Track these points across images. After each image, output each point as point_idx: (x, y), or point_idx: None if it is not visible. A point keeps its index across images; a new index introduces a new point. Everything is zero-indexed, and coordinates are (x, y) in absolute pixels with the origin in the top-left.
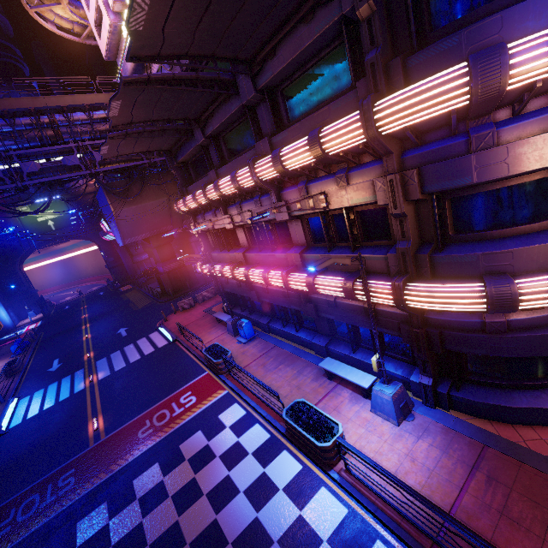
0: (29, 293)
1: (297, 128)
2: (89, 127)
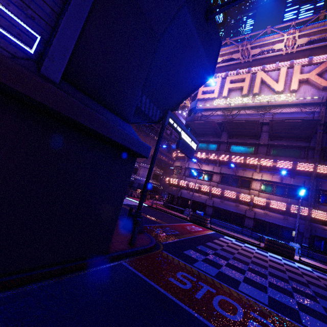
0: None
1: (280, 158)
2: None
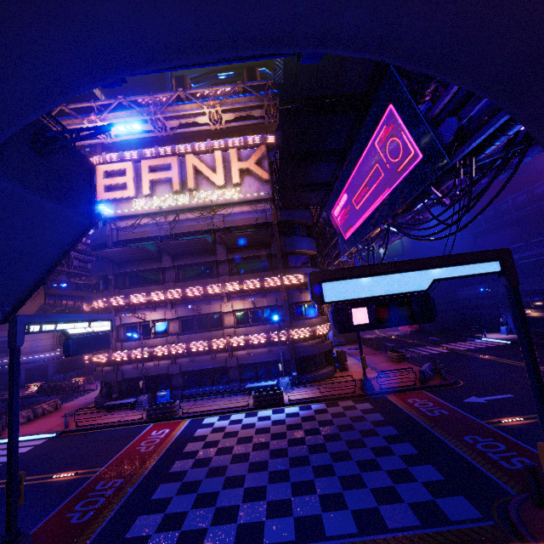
0: None
1: (246, 276)
2: None
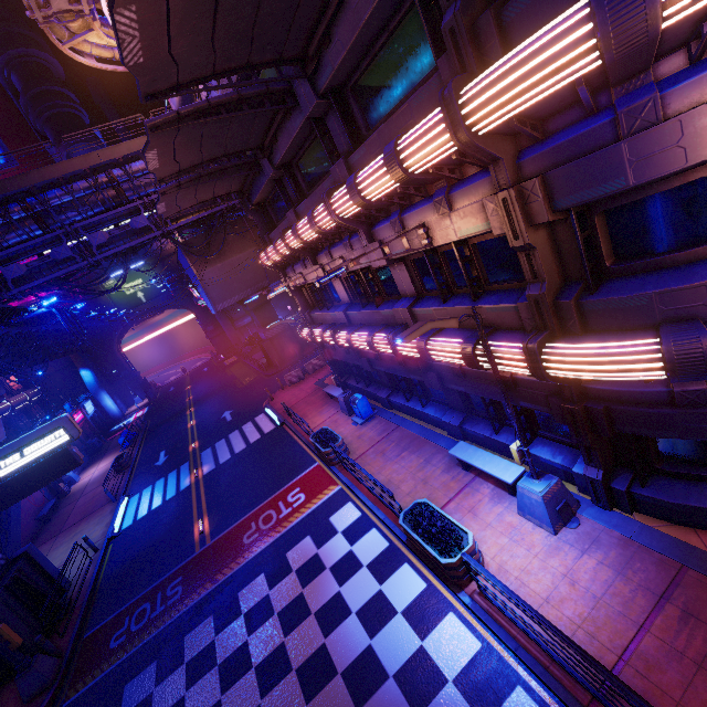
0: (132, 376)
1: (375, 140)
2: (152, 176)
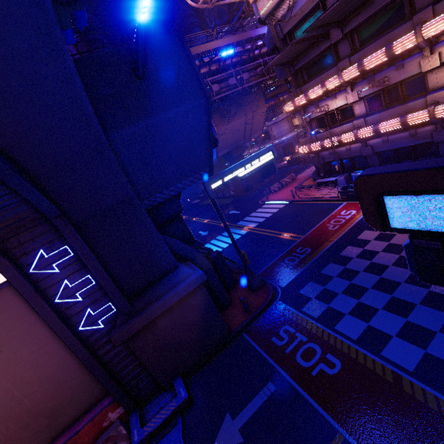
0: None
1: None
2: (207, 68)
